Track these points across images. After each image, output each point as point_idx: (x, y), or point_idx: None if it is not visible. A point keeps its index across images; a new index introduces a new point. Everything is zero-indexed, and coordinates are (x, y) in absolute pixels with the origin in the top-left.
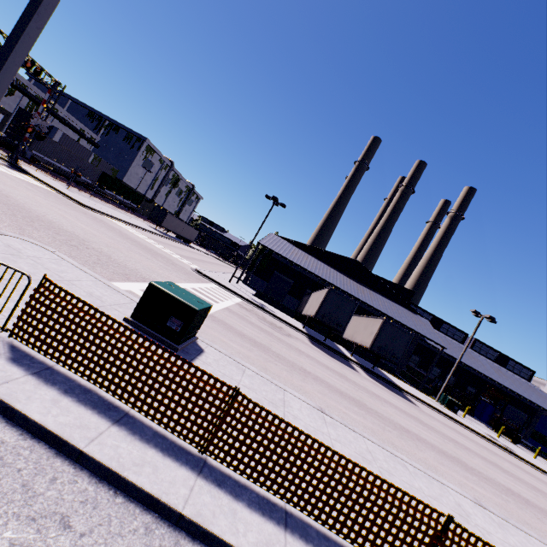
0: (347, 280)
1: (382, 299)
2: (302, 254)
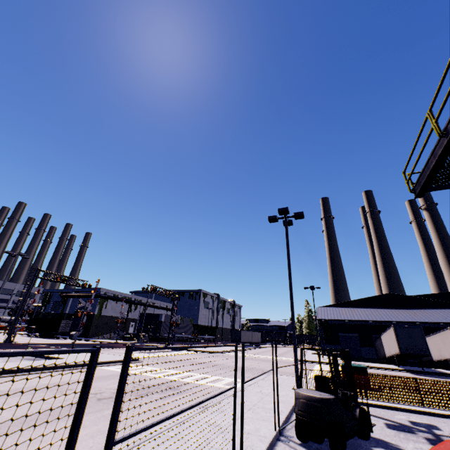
0: (396, 312)
1: (435, 311)
2: (348, 310)
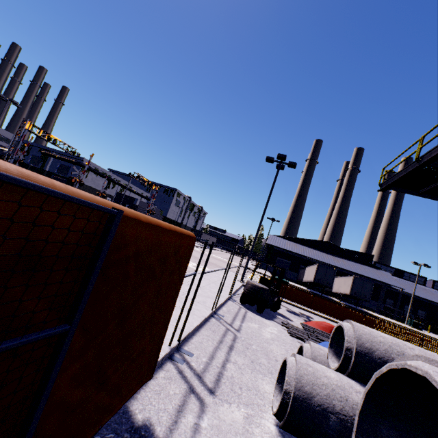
0: (325, 255)
1: (352, 263)
2: (292, 244)
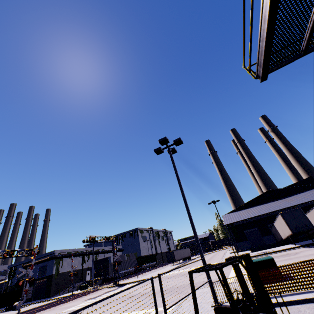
0: (277, 202)
1: (303, 194)
2: (245, 211)
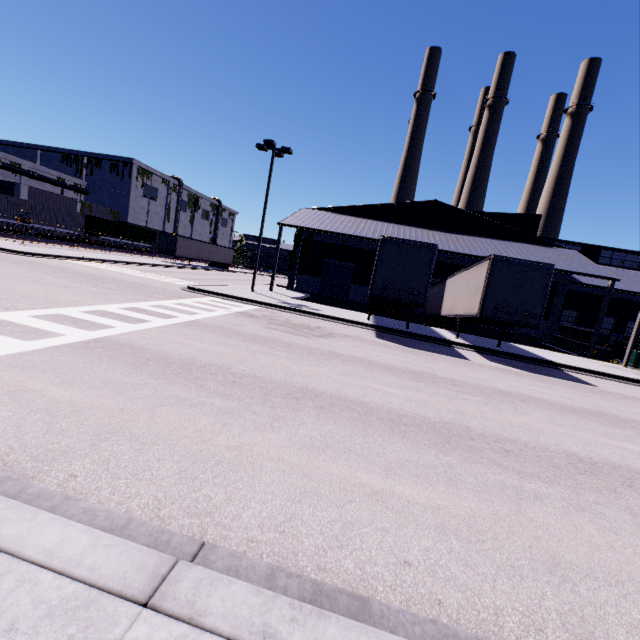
0: (428, 234)
1: (490, 242)
2: (351, 220)
